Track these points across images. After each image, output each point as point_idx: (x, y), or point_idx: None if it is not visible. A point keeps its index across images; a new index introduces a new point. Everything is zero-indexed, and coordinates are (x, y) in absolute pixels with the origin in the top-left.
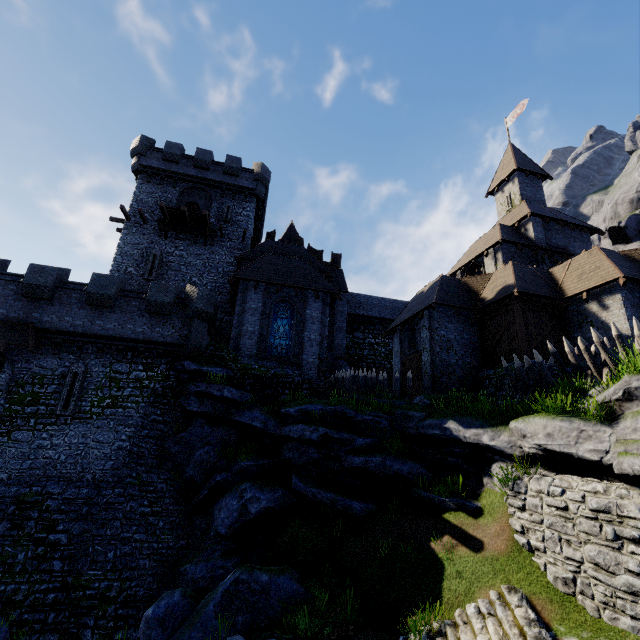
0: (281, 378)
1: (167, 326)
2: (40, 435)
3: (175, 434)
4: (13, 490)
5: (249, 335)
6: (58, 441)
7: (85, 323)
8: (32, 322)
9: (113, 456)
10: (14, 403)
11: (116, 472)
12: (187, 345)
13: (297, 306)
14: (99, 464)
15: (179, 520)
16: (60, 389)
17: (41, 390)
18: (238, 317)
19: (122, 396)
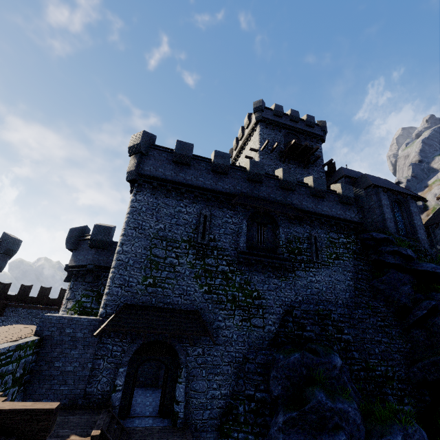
0: (416, 247)
1: (351, 211)
2: (309, 274)
3: (376, 278)
4: (311, 307)
5: (389, 220)
6: (318, 278)
7: (313, 206)
8: (288, 204)
9: (347, 290)
10: (290, 253)
11: (352, 300)
12: (365, 223)
13: (404, 205)
14: (342, 294)
15: (401, 331)
16: (309, 246)
17: (300, 246)
18: (378, 209)
19: (339, 253)
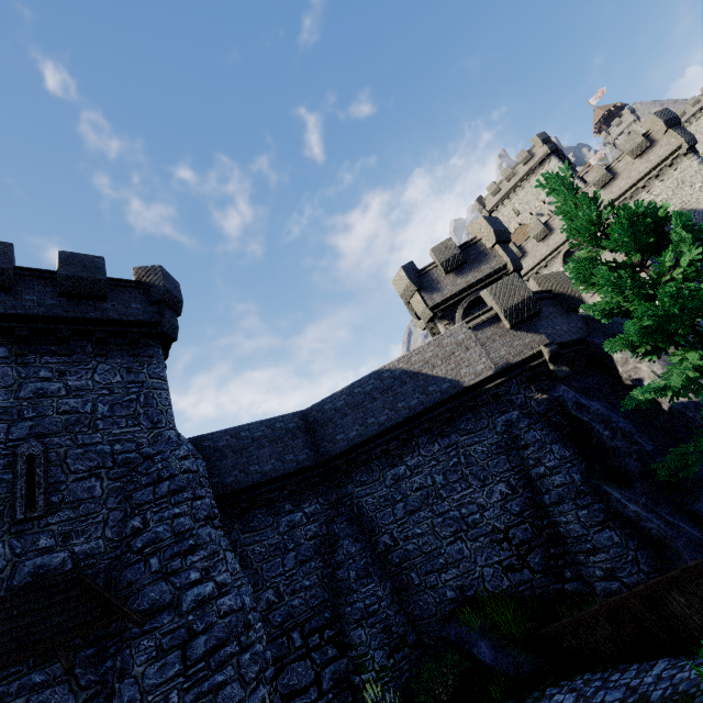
0: None
1: None
2: None
3: None
4: None
5: None
6: None
7: None
8: None
9: None
10: None
11: None
12: None
13: None
14: None
15: None
16: None
17: None
18: None
19: None
